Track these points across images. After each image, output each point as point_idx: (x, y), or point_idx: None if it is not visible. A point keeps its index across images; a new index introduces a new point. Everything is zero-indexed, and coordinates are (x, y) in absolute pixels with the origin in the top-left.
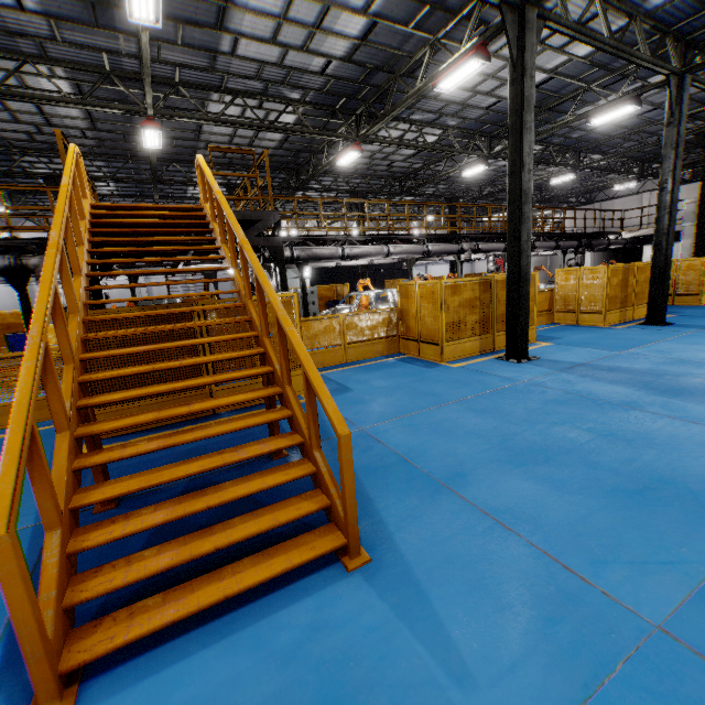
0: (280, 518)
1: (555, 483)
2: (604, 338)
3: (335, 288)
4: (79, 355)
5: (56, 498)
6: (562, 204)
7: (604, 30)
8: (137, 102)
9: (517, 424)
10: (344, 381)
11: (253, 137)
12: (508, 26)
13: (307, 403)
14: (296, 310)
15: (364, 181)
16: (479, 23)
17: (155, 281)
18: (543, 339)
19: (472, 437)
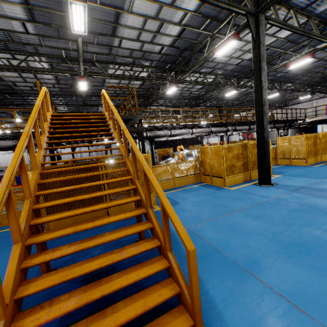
0: (148, 303)
1: (320, 270)
2: (309, 172)
3: (166, 150)
4: (35, 192)
5: (3, 296)
6: (272, 107)
7: (295, 23)
8: (77, 71)
9: (279, 225)
10: (175, 198)
11: (128, 83)
12: (250, 23)
13: (163, 223)
14: (150, 162)
15: (178, 101)
16: (233, 25)
17: (84, 149)
18: (275, 173)
19: (254, 234)
